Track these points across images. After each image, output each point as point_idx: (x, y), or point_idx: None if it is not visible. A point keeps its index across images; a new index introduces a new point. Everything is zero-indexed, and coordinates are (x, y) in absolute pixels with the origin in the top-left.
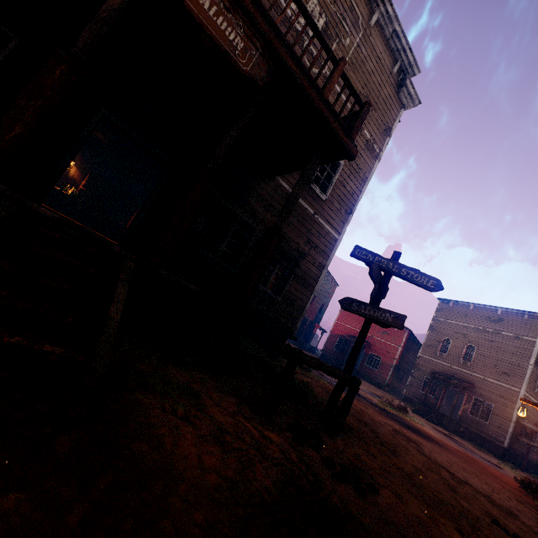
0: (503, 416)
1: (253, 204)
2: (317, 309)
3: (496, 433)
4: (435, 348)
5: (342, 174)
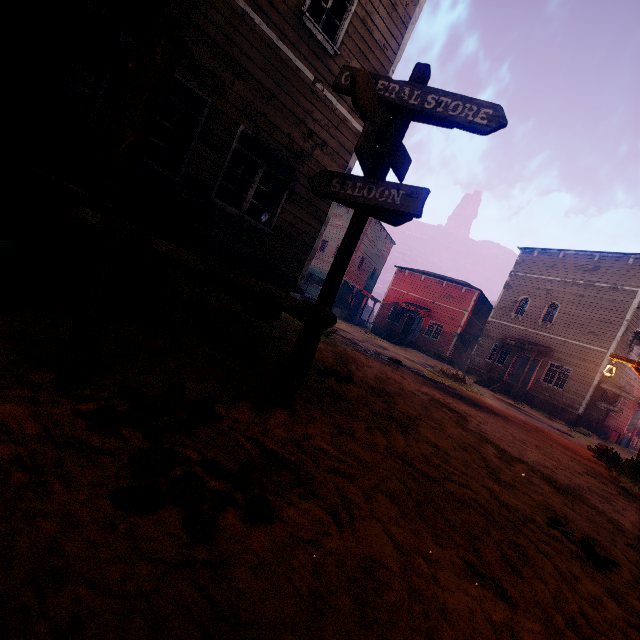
0: (583, 381)
1: (191, 50)
2: (367, 275)
3: (571, 400)
4: (510, 310)
5: (364, 3)
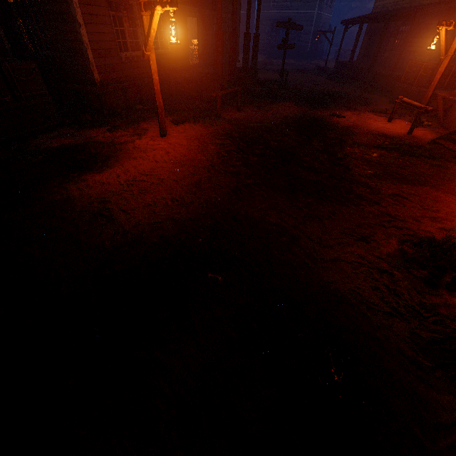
0: (307, 34)
1: None
2: None
3: (304, 46)
4: (269, 1)
5: None
